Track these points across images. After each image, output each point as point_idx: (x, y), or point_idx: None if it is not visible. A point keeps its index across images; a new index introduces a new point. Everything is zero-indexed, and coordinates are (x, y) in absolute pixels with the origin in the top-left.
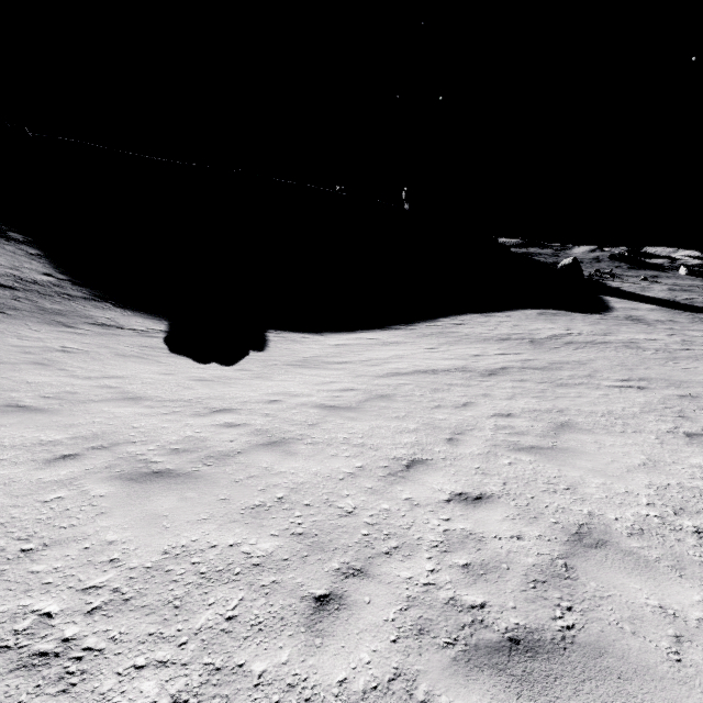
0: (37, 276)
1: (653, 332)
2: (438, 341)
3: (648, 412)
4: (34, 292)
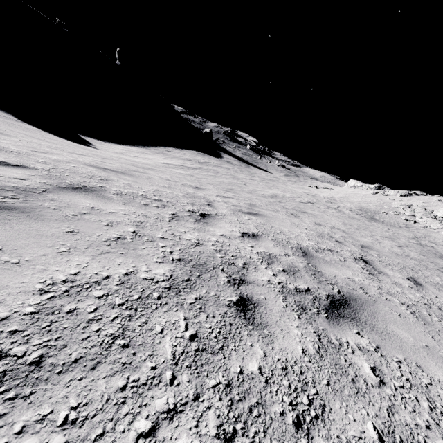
0: None
1: (234, 167)
2: (165, 156)
3: (230, 178)
4: None
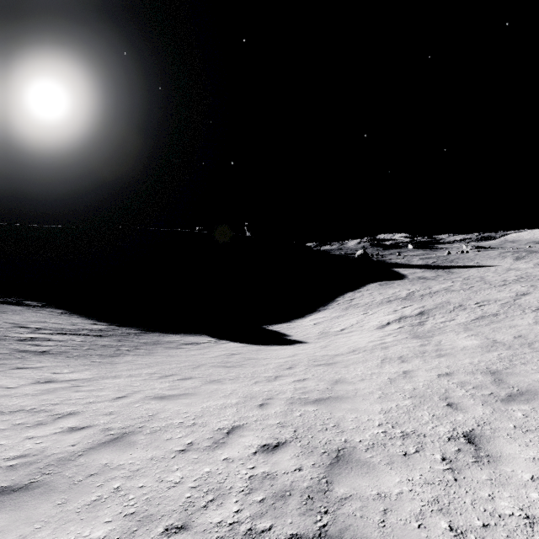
0: (93, 326)
1: (443, 282)
2: (359, 309)
3: (507, 310)
4: (116, 335)
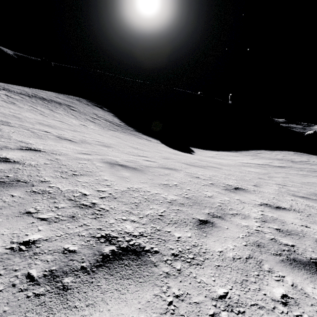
0: (119, 123)
1: None
2: (253, 157)
3: None
4: (123, 128)
